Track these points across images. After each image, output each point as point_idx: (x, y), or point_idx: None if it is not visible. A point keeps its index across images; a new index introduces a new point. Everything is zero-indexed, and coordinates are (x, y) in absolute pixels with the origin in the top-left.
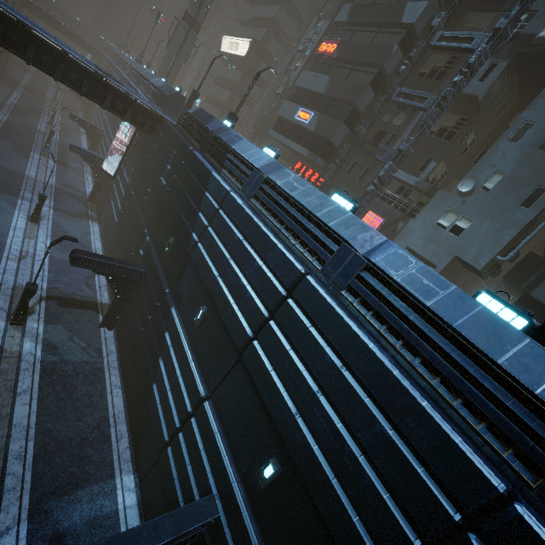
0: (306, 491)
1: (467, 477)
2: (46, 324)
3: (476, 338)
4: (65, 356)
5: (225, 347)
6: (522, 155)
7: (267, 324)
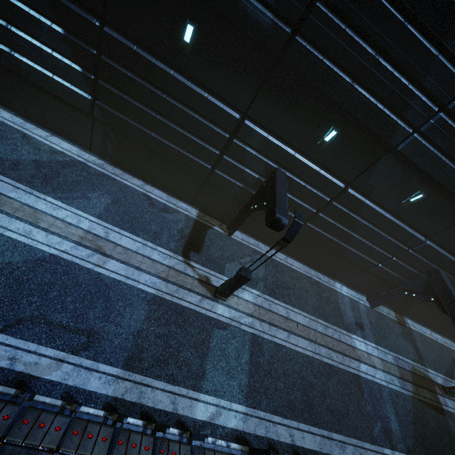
0: None
1: None
2: (223, 274)
3: None
4: (259, 276)
5: (452, 212)
6: None
7: None
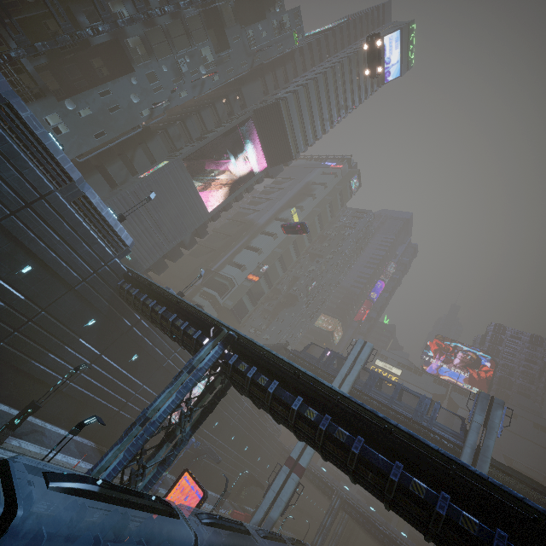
0: (49, 272)
1: (108, 256)
2: None
3: (113, 225)
4: None
5: None
6: (102, 108)
7: (27, 210)
